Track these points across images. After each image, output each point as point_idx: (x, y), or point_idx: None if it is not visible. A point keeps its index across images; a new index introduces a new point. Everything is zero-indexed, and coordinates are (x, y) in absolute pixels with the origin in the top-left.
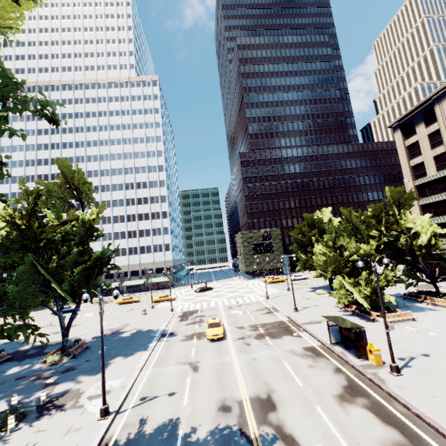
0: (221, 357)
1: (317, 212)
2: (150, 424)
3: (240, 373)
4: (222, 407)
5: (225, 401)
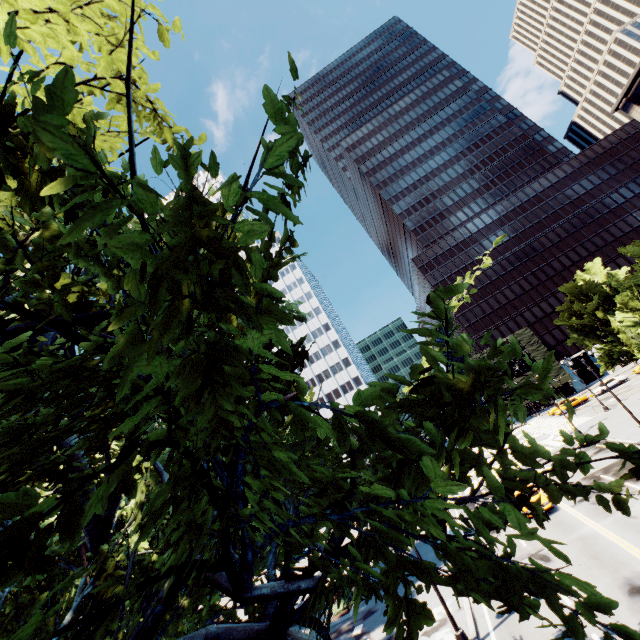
0: (572, 533)
1: (578, 276)
2: (537, 639)
3: (624, 542)
4: (633, 590)
5: (631, 582)
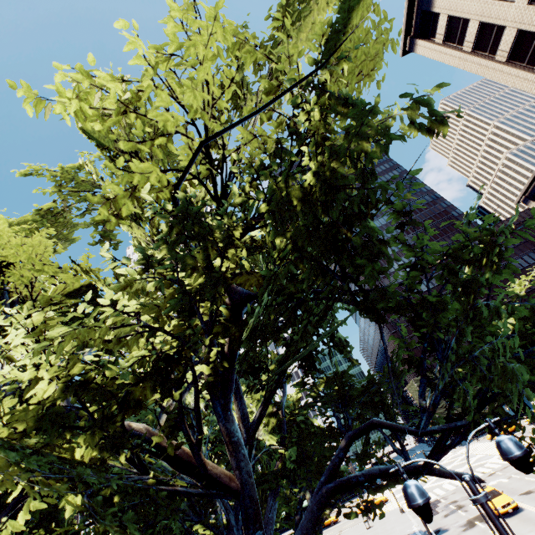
0: None
1: None
2: None
3: None
4: None
5: None
